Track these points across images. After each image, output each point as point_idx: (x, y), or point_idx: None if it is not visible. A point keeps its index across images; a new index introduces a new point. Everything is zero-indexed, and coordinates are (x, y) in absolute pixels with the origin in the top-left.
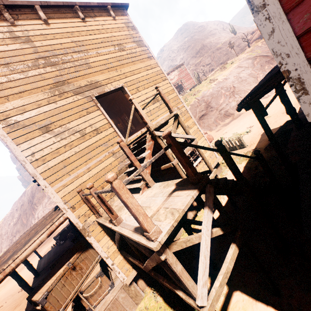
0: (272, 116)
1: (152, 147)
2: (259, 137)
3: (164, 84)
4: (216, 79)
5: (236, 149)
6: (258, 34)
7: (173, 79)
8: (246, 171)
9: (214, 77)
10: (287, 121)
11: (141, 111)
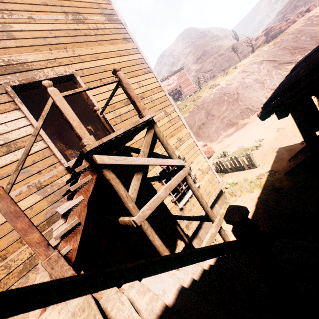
0: (287, 128)
1: (90, 189)
2: (274, 154)
3: (146, 78)
4: (218, 84)
5: (244, 169)
6: (262, 40)
7: (171, 84)
8: (262, 206)
9: (215, 82)
10: (318, 136)
11: (69, 111)
